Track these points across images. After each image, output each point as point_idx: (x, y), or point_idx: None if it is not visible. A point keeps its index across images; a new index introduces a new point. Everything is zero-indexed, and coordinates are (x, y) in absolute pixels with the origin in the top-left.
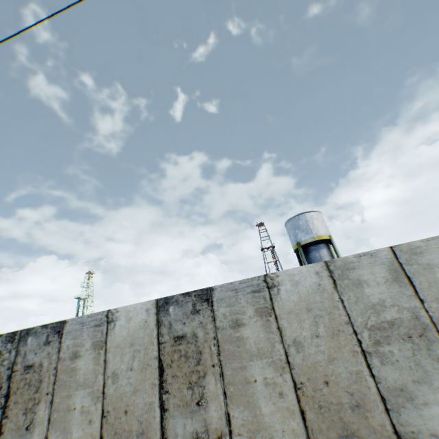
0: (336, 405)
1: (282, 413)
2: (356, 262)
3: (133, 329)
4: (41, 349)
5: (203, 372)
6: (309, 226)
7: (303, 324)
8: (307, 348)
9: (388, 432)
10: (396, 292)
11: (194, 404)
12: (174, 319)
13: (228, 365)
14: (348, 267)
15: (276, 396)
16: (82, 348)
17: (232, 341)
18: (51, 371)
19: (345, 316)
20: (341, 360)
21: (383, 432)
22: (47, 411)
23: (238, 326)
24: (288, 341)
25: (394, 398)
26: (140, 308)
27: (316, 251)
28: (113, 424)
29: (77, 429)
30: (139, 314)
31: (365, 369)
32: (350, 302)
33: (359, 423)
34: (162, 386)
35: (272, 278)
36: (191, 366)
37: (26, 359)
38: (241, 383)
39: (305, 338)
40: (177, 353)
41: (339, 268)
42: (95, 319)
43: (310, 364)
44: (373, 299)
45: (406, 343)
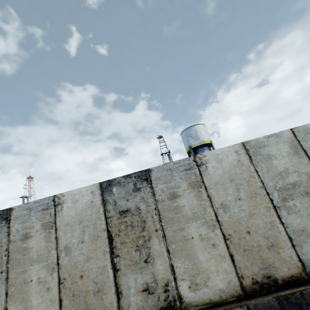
0: (256, 247)
1: (216, 259)
2: (266, 141)
3: (80, 209)
4: None
5: (148, 236)
6: (198, 134)
7: (228, 191)
8: (232, 209)
9: (294, 261)
10: (296, 162)
11: (142, 262)
12: (118, 197)
13: (169, 229)
14: (260, 146)
15: (210, 247)
16: (32, 230)
17: (170, 210)
18: (3, 253)
19: (259, 182)
20: (258, 215)
21: (291, 261)
22: (3, 287)
23: (175, 197)
24: (217, 205)
25: (298, 237)
26: (85, 191)
27: (202, 151)
28: (70, 288)
29: (36, 297)
30: (85, 196)
31: (276, 219)
32: (262, 171)
33: (273, 258)
34: (112, 252)
35: (200, 158)
36: (137, 233)
37: None
38: (181, 241)
39: (230, 202)
40: (123, 224)
41: (253, 147)
42: (41, 204)
43: (235, 220)
44: (280, 168)
45: (304, 198)
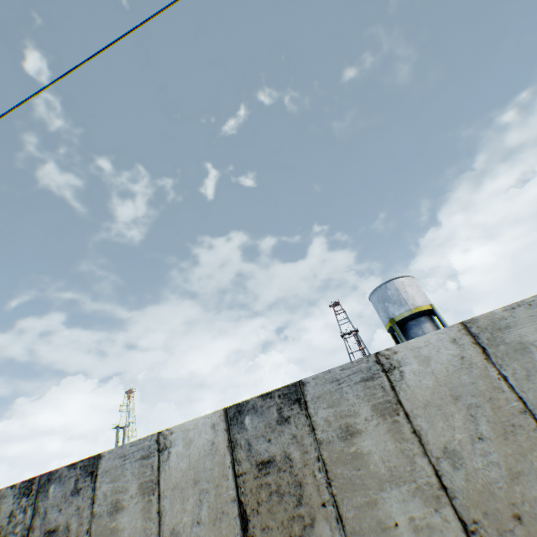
0: None
1: None
2: (508, 317)
3: (196, 457)
4: (67, 502)
5: (309, 516)
6: (401, 295)
7: (452, 422)
8: (468, 459)
9: None
10: None
11: None
12: (254, 435)
13: (347, 502)
14: (499, 327)
15: None
16: (125, 495)
17: (346, 461)
18: (82, 536)
19: (516, 401)
20: (530, 475)
21: None
22: None
23: (351, 435)
24: (435, 452)
25: None
26: (202, 423)
27: (417, 327)
28: None
29: None
30: (202, 433)
31: None
32: (517, 378)
33: None
34: None
35: (388, 356)
36: (288, 509)
37: (46, 520)
38: (373, 531)
39: (461, 444)
40: (264, 489)
41: (485, 329)
42: (140, 448)
43: (480, 487)
44: None
45: None
